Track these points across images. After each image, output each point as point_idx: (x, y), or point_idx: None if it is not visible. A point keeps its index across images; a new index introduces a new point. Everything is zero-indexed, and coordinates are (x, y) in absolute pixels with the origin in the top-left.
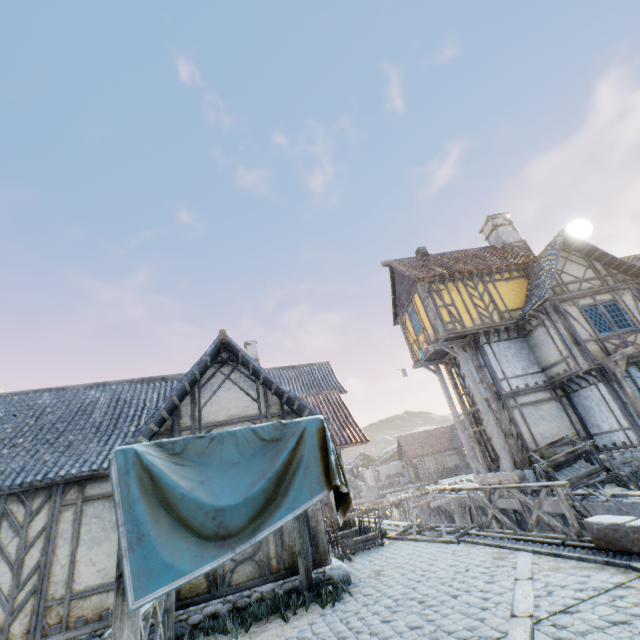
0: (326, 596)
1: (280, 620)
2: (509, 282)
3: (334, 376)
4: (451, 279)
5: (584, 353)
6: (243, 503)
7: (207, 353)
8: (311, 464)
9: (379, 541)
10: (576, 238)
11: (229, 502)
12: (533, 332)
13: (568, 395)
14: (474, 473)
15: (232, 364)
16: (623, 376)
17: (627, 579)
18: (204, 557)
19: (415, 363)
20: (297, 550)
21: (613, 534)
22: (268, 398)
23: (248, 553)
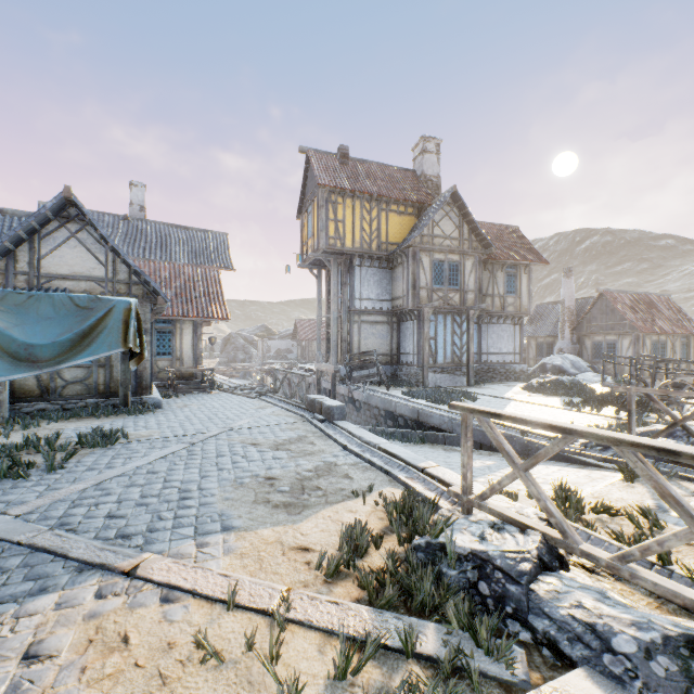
0: (135, 411)
1: (95, 418)
2: (401, 217)
3: (228, 251)
4: (352, 195)
5: (415, 297)
6: (51, 345)
7: (47, 207)
8: (114, 331)
9: (208, 390)
10: (461, 198)
11: (39, 342)
12: (397, 268)
13: (400, 323)
14: (316, 361)
15: (80, 223)
16: (428, 320)
17: (297, 422)
18: (17, 370)
19: (301, 263)
20: (120, 382)
21: (312, 403)
22: (117, 266)
23: (80, 378)
